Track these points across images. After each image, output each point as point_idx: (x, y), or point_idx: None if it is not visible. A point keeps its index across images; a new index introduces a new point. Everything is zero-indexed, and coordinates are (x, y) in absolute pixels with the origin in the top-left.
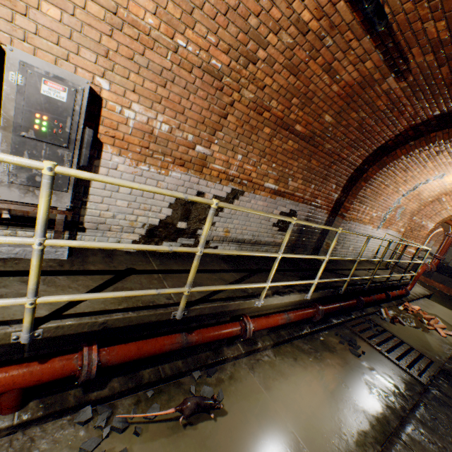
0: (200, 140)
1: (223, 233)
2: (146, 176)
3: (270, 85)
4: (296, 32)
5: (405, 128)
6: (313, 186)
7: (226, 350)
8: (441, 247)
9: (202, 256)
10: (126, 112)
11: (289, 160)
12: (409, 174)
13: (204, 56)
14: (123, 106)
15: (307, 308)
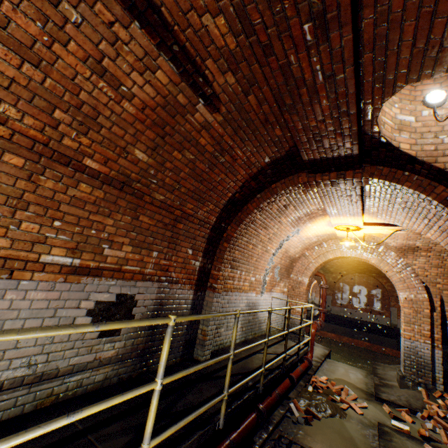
0: None
1: None
2: None
3: None
4: None
5: (246, 177)
6: (157, 253)
7: None
8: (321, 299)
9: None
10: None
11: (93, 215)
12: (270, 231)
13: None
14: None
15: None
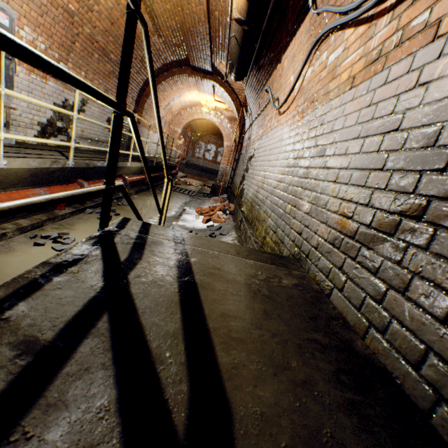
0: (62, 59)
1: (81, 132)
2: (36, 83)
3: (99, 27)
4: (115, 2)
5: (163, 65)
6: None
7: (120, 194)
8: (187, 144)
9: (75, 149)
10: (21, 32)
11: (108, 79)
12: (166, 94)
13: (66, 2)
14: (20, 27)
15: (143, 175)
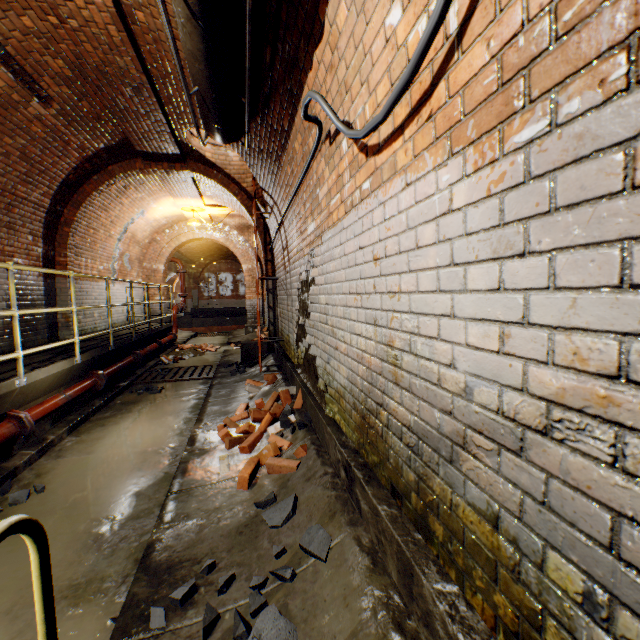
0: None
1: None
2: None
3: None
4: None
5: (81, 160)
6: None
7: (9, 464)
8: (181, 285)
9: None
10: None
11: None
12: (113, 213)
13: None
14: None
15: (86, 380)
